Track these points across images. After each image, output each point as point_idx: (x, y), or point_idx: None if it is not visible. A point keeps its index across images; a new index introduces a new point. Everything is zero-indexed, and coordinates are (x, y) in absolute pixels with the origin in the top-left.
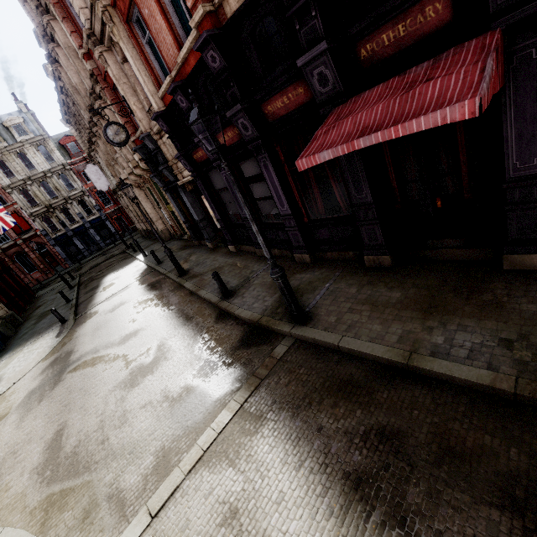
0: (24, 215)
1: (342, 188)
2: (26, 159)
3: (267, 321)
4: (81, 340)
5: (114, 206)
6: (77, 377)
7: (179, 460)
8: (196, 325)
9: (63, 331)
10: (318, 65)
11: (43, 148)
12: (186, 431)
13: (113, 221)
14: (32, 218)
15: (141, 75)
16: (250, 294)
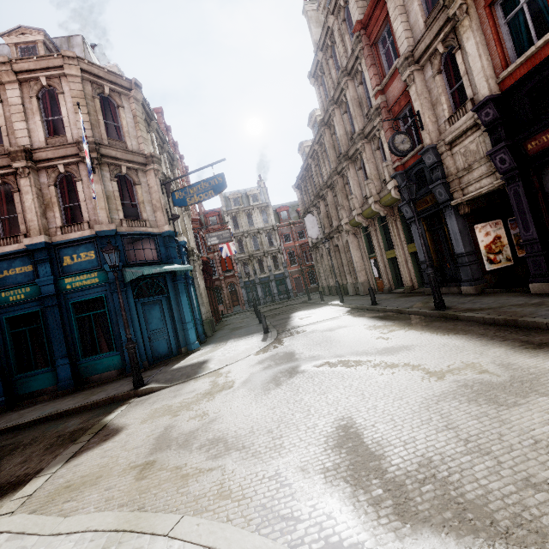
0: (233, 258)
1: None
2: (250, 218)
3: None
4: (301, 346)
5: (297, 267)
6: (327, 372)
7: None
8: None
9: (267, 338)
10: None
11: (264, 212)
12: None
13: (292, 280)
14: (237, 262)
15: (480, 61)
16: None
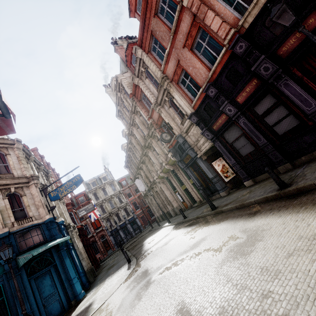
0: (99, 218)
1: None
2: (105, 191)
3: None
4: (151, 262)
5: (140, 210)
6: (167, 275)
7: None
8: (271, 209)
9: (131, 266)
10: None
11: (112, 184)
12: None
13: (139, 219)
14: (102, 220)
15: (182, 101)
16: (313, 174)
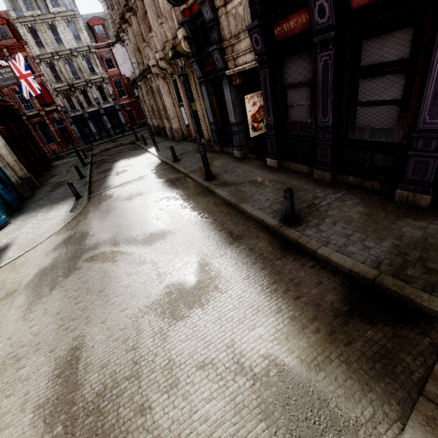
0: (49, 88)
1: None
2: (56, 33)
3: (397, 286)
4: (97, 223)
5: (127, 99)
6: (95, 271)
7: None
8: (251, 251)
9: (77, 207)
10: None
11: (72, 24)
12: None
13: (124, 113)
14: (55, 93)
15: None
16: (331, 228)
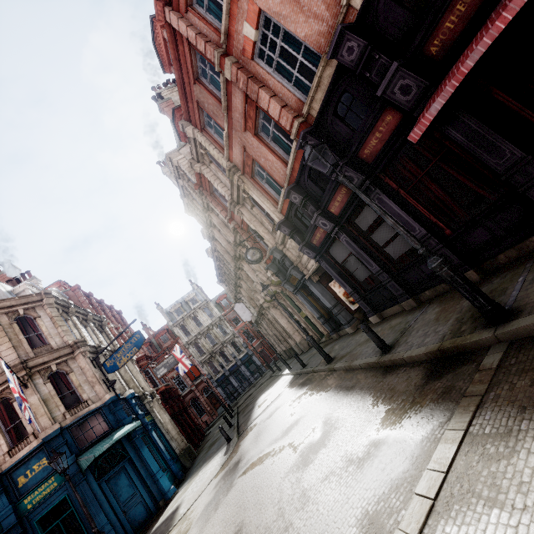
0: (196, 363)
1: (476, 178)
2: (197, 320)
3: (451, 343)
4: (246, 448)
5: (257, 341)
6: (247, 477)
7: (397, 521)
8: (361, 389)
9: (229, 449)
10: (396, 82)
11: (206, 309)
12: (392, 485)
13: (258, 355)
14: (201, 365)
15: (264, 204)
16: (414, 336)
